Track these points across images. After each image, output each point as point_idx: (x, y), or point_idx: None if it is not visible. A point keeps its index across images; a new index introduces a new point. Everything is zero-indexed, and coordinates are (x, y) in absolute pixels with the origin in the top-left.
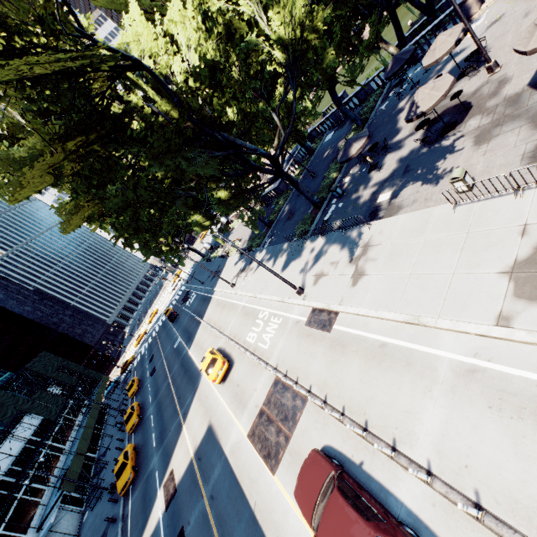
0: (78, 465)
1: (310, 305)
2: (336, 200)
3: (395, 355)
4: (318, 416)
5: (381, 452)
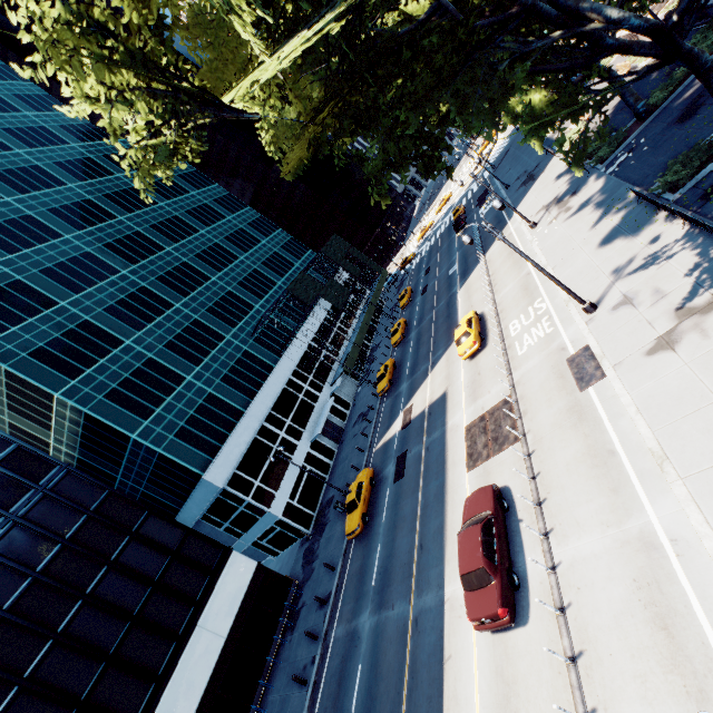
0: (355, 354)
1: (586, 340)
2: None
3: (612, 472)
4: (517, 461)
5: (537, 527)
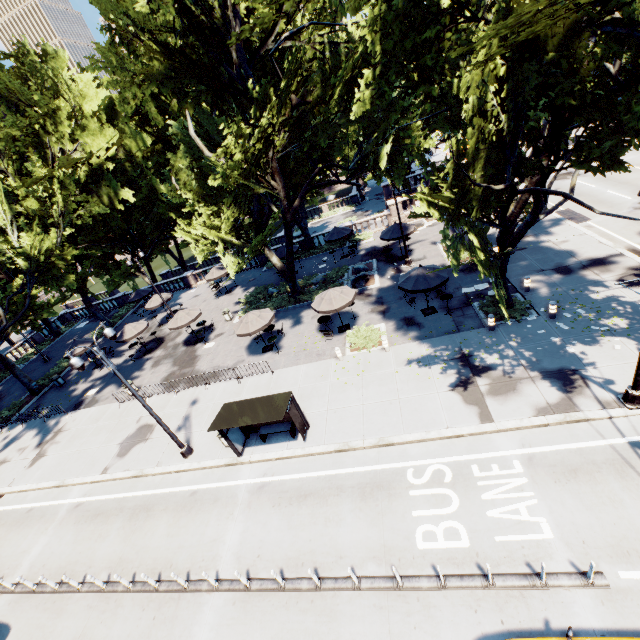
0: None
1: None
2: (57, 388)
3: (36, 514)
4: None
5: None
